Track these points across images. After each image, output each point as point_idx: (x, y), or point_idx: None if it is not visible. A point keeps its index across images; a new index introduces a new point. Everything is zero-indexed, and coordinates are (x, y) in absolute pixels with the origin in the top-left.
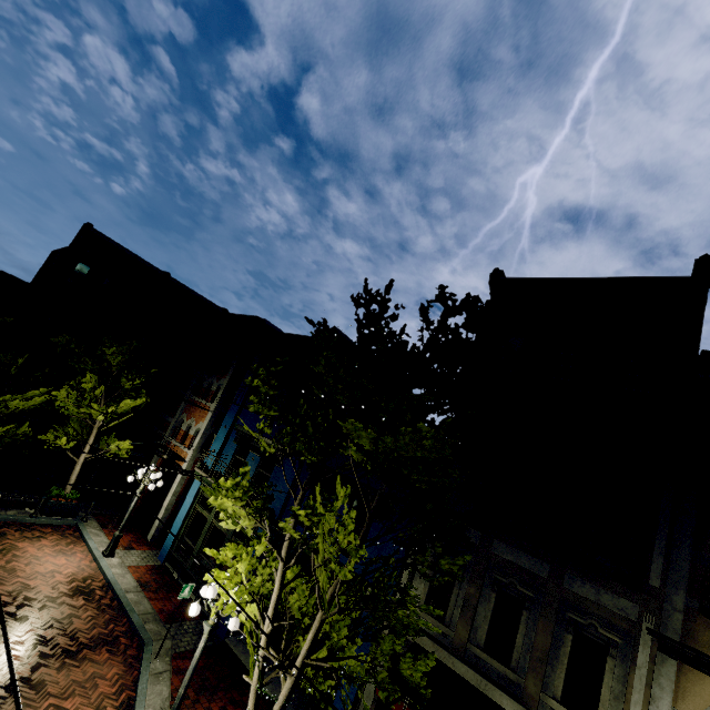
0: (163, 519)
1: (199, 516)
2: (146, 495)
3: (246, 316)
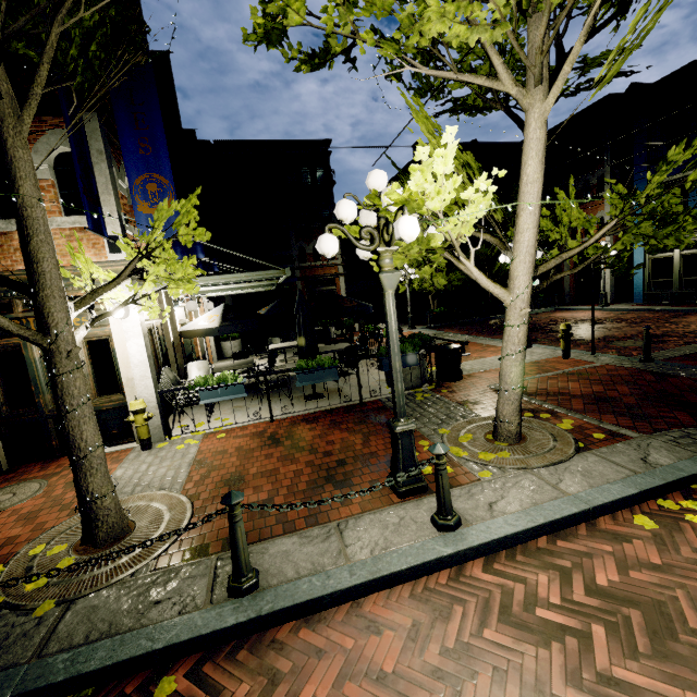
0: (611, 287)
1: (657, 261)
2: (575, 286)
3: (592, 106)
